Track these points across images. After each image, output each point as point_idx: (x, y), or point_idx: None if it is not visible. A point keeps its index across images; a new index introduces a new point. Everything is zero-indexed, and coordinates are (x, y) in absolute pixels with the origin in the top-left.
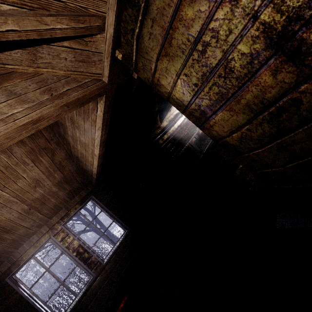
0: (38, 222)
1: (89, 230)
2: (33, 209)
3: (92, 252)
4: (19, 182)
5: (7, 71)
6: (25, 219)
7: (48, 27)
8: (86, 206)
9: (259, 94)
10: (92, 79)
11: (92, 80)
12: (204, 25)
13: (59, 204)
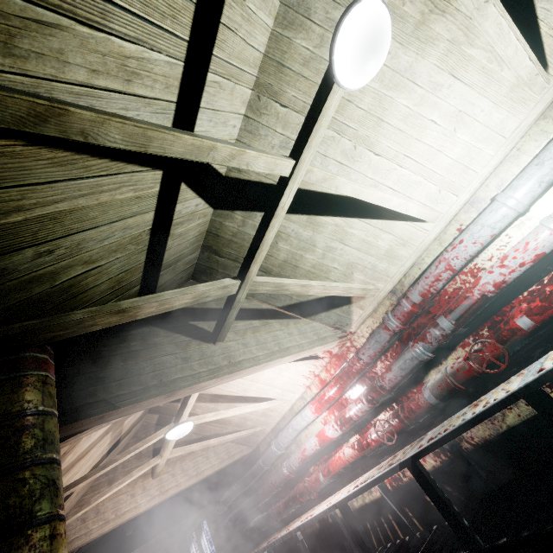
0: None
1: None
2: None
3: None
4: None
5: None
6: None
7: None
8: None
9: None
10: None
11: None
12: None
13: None
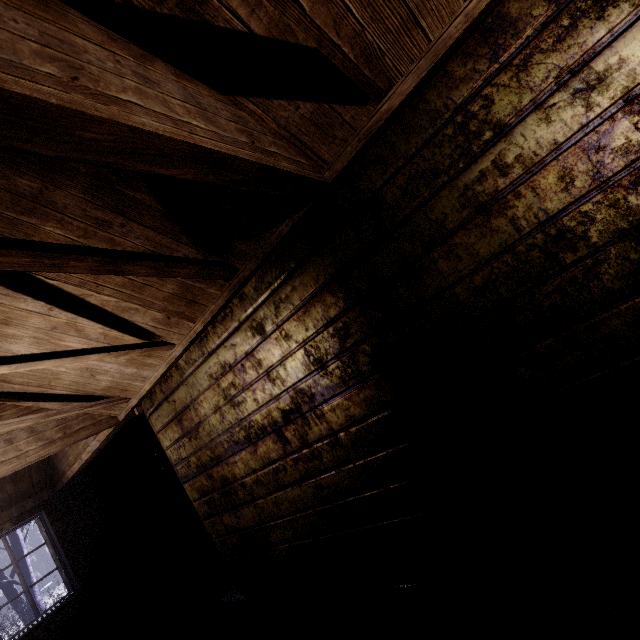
0: None
1: None
2: None
3: None
4: None
5: (38, 408)
6: None
7: (86, 410)
8: None
9: (201, 486)
10: (108, 416)
11: (108, 417)
12: (180, 438)
13: None
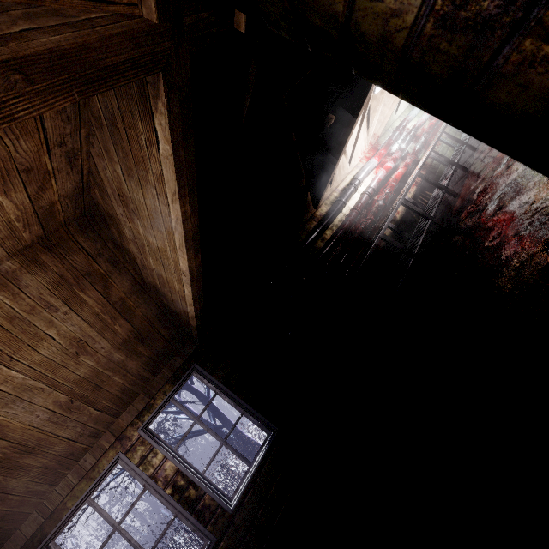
0: (92, 427)
1: (203, 431)
2: (79, 400)
3: (205, 486)
4: (43, 347)
5: None
6: (64, 423)
7: None
8: (193, 386)
9: None
10: (111, 14)
11: (112, 16)
12: None
13: (132, 386)
